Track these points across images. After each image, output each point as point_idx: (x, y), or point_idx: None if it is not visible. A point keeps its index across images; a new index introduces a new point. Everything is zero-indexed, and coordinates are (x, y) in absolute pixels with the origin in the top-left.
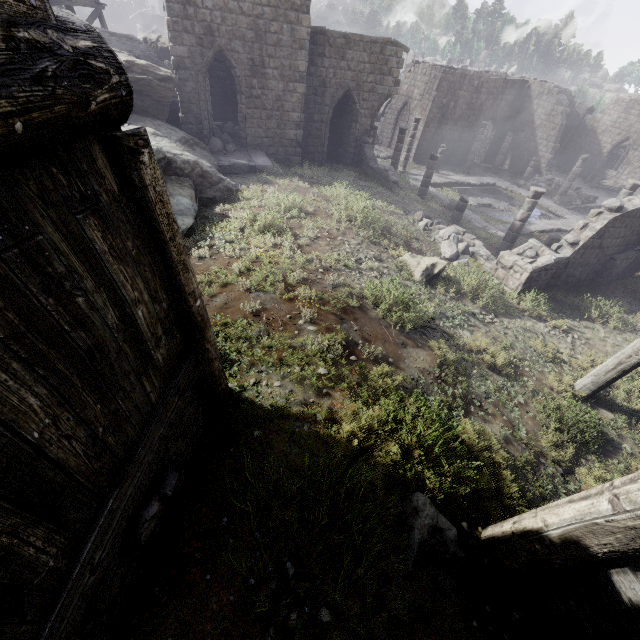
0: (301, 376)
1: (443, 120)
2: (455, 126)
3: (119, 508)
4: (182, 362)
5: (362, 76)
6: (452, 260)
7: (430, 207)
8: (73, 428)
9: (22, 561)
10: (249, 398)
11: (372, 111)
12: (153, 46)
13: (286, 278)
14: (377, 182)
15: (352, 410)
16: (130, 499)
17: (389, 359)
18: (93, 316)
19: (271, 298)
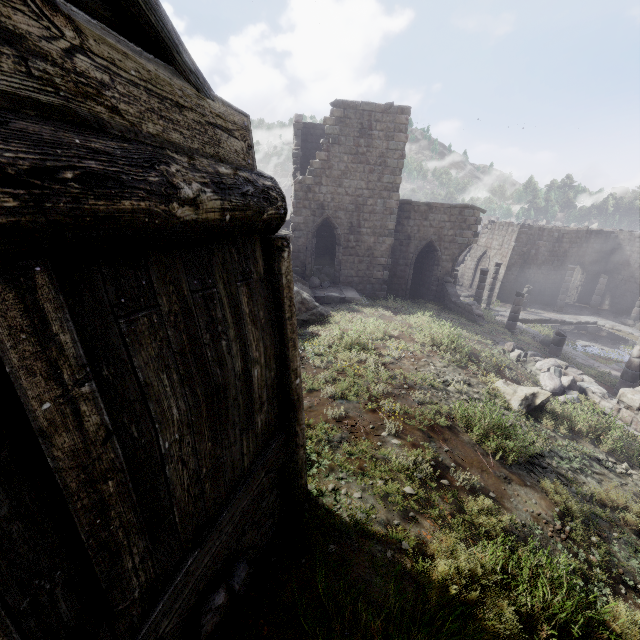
0: (384, 491)
1: (525, 265)
2: (539, 270)
3: (194, 574)
4: (274, 437)
5: (443, 231)
6: (556, 394)
7: (521, 340)
8: (189, 455)
9: (121, 571)
10: (326, 505)
11: (453, 257)
12: None
13: (370, 390)
14: (460, 315)
15: (446, 545)
16: (204, 570)
17: (489, 493)
18: (228, 359)
19: (354, 407)
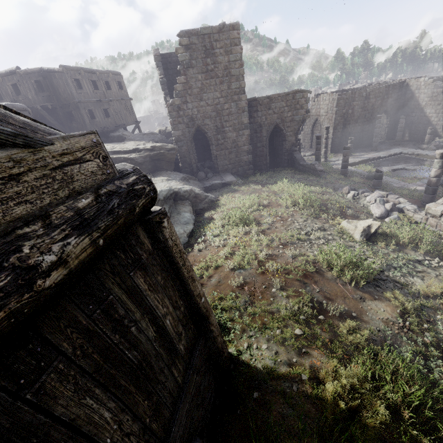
0: (282, 337)
1: (346, 122)
2: (356, 123)
3: None
4: (196, 344)
5: (283, 114)
6: (383, 218)
7: (353, 181)
8: (131, 426)
9: None
10: (245, 361)
11: (294, 132)
12: (164, 133)
13: (257, 256)
14: (308, 173)
15: (331, 368)
16: None
17: (352, 314)
18: (140, 337)
19: (249, 273)
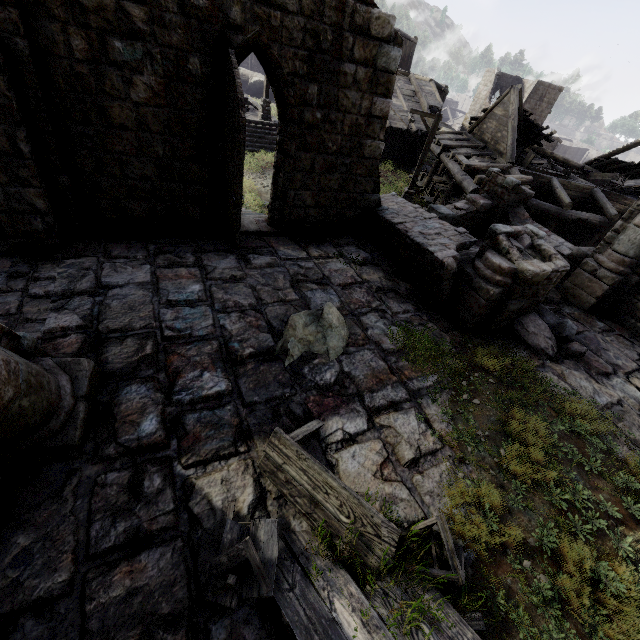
0: None
1: None
2: None
3: None
4: None
5: None
6: None
7: None
8: None
9: None
10: None
11: None
12: None
13: None
14: None
15: None
16: None
17: None
18: None
19: None
